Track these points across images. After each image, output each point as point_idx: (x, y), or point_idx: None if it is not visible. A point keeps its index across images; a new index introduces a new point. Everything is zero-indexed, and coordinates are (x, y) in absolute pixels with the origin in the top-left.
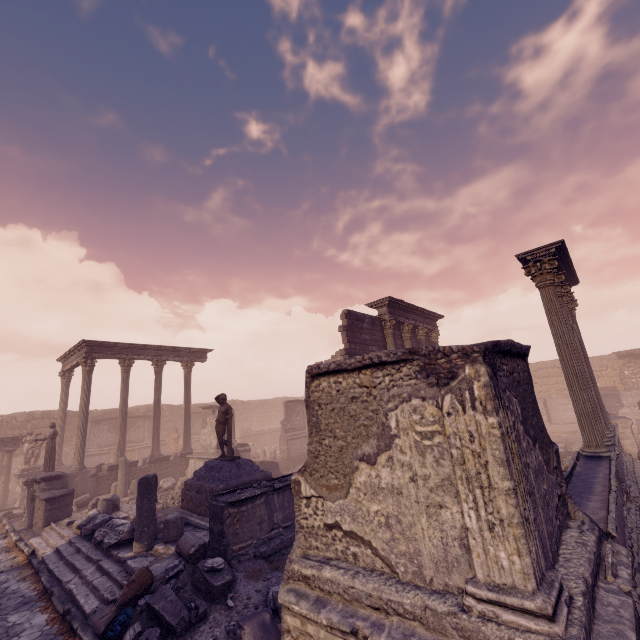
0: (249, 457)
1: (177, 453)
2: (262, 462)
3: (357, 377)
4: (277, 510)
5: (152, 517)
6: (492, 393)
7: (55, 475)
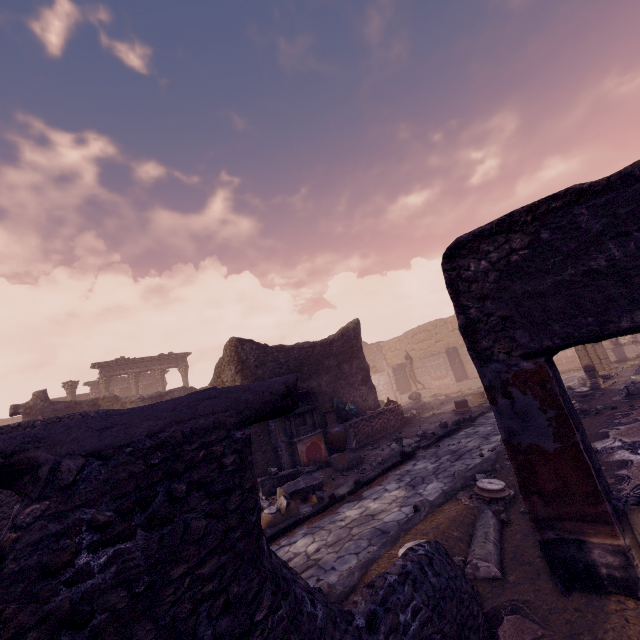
0: None
1: None
2: None
3: None
4: None
5: None
6: None
7: None
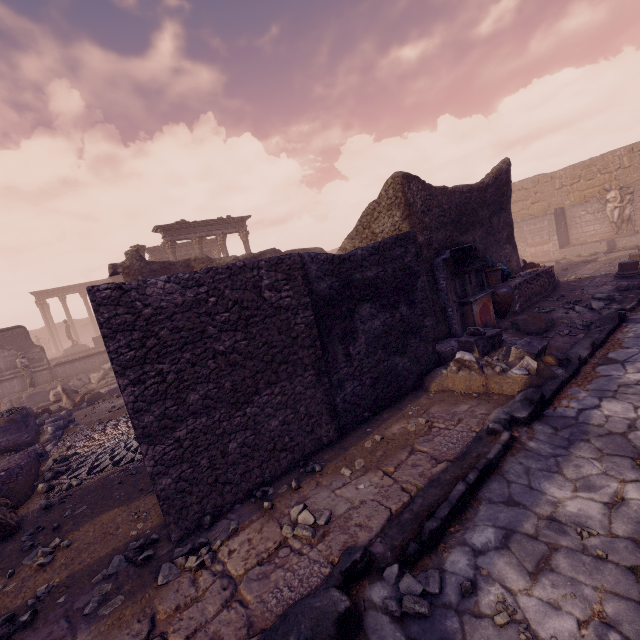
0: None
1: None
2: None
3: None
4: None
5: None
6: None
7: None
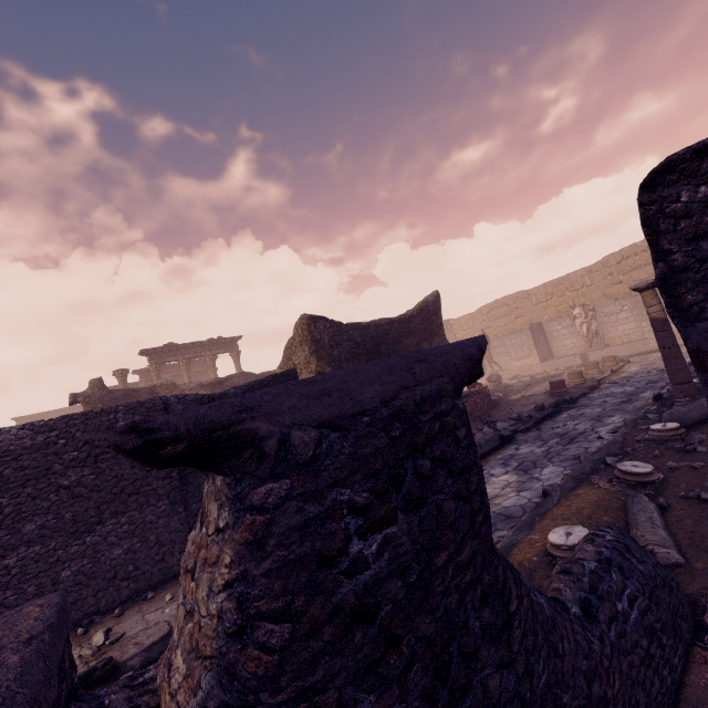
0: None
1: None
2: None
3: None
4: None
5: None
6: None
7: None
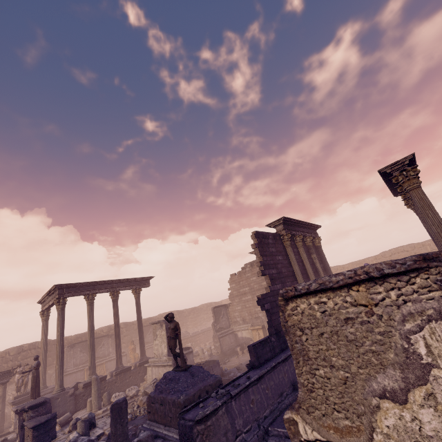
0: (193, 357)
1: (136, 363)
2: (205, 362)
3: (347, 295)
4: (237, 416)
5: (126, 441)
6: None
7: (40, 402)
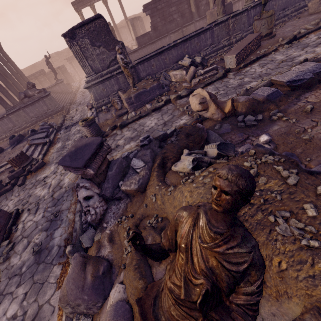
0: None
1: (131, 44)
2: None
3: None
4: None
5: None
6: (68, 45)
7: None
